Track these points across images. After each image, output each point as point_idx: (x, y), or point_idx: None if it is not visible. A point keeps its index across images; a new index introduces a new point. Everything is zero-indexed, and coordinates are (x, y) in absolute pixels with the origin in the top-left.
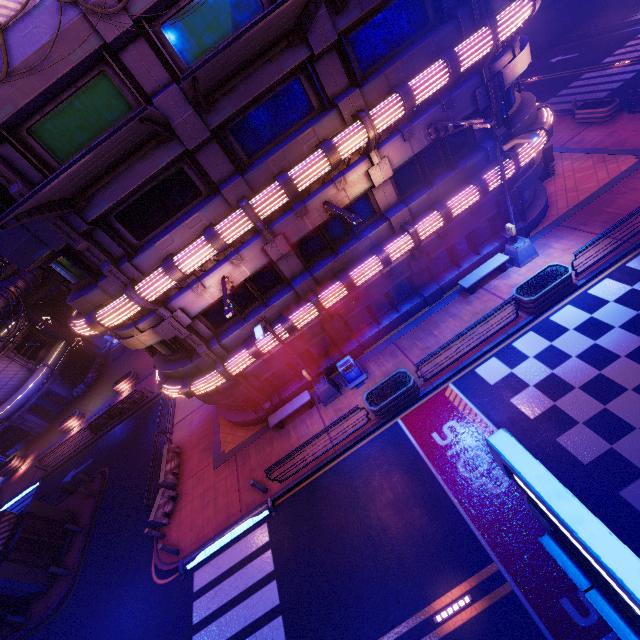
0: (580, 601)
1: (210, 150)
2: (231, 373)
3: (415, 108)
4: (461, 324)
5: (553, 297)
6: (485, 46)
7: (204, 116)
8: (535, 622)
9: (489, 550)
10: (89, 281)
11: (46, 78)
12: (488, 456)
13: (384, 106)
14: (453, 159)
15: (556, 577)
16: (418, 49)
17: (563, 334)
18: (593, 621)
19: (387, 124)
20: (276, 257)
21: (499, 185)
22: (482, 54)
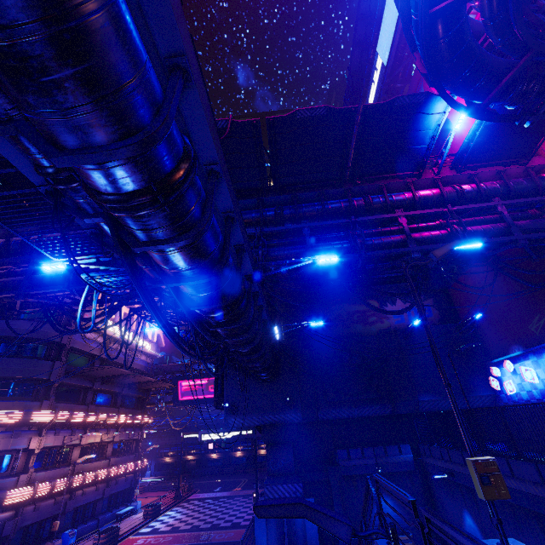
0: (204, 537)
1: (91, 392)
2: (36, 492)
3: (129, 424)
4: (122, 526)
5: (157, 512)
6: (147, 419)
7: (100, 384)
8: (197, 543)
9: (177, 544)
10: (27, 399)
11: (88, 350)
12: (161, 537)
13: (130, 415)
14: (126, 453)
15: (196, 538)
16: (135, 410)
17: (165, 519)
18: (208, 537)
19: (128, 421)
20: (83, 442)
21: (133, 474)
22: (146, 421)
